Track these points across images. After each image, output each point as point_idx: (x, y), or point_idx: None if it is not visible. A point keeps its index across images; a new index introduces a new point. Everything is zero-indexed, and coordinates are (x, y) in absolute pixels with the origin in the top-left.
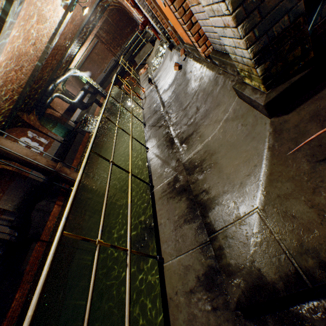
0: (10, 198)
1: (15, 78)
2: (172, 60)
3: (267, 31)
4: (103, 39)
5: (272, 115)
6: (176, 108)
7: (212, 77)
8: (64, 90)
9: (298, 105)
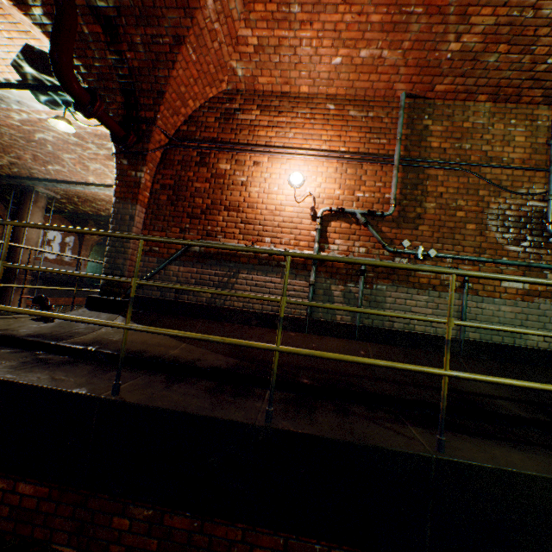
0: None
1: None
2: None
3: (113, 269)
4: None
5: (88, 306)
6: None
7: None
8: None
9: (97, 311)
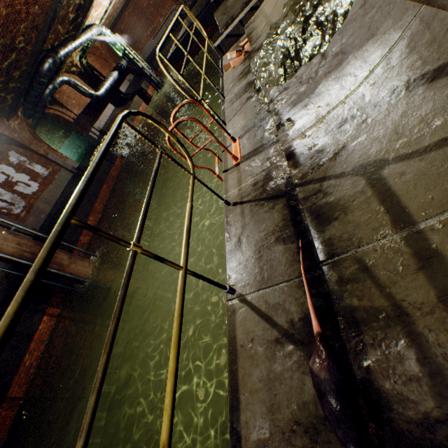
0: None
1: None
2: None
3: None
4: None
5: None
6: None
7: None
8: (84, 67)
9: None
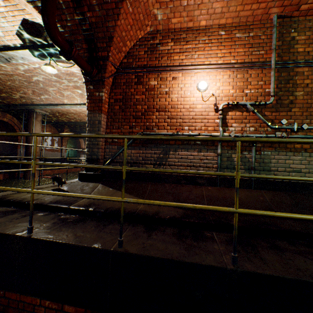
0: None
1: (82, 116)
2: None
3: (91, 155)
4: None
5: (79, 179)
6: None
7: None
8: None
9: (86, 181)
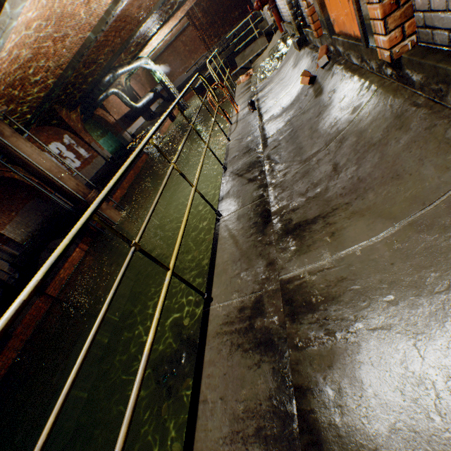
0: (25, 221)
1: (52, 52)
2: (298, 66)
3: None
4: (196, 21)
5: None
6: (288, 154)
7: (391, 110)
8: (127, 86)
9: None
